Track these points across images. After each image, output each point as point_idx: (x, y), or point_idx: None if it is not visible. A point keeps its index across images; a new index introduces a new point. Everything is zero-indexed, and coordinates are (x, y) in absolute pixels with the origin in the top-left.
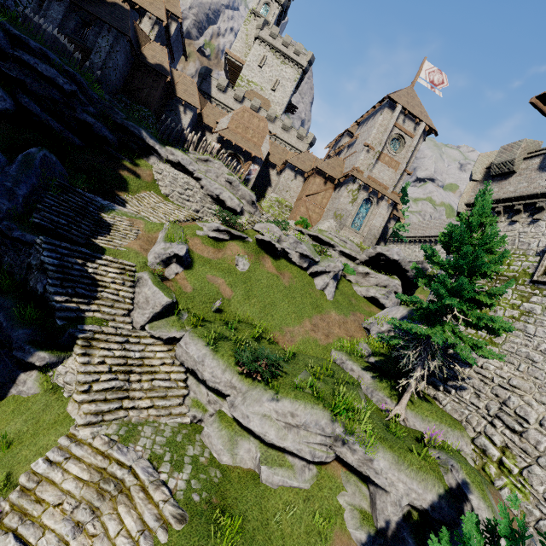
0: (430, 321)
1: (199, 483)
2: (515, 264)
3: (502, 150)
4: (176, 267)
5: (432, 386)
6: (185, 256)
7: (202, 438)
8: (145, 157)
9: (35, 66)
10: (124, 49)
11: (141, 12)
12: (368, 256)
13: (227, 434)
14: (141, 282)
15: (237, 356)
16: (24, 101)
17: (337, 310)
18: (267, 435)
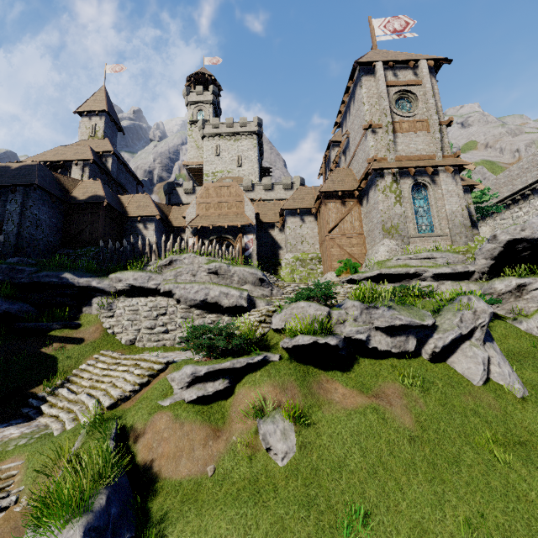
0: None
1: None
2: None
3: None
4: None
5: None
6: None
7: None
8: (85, 305)
9: None
10: (41, 201)
11: (68, 165)
12: (489, 258)
13: None
14: None
15: None
16: None
17: None
18: None
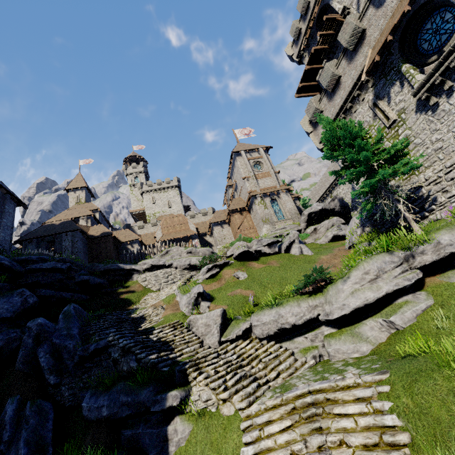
0: (369, 177)
1: (366, 364)
2: (373, 133)
3: (307, 111)
4: (204, 303)
5: (422, 220)
6: (204, 292)
7: (334, 359)
8: (129, 279)
9: (41, 268)
10: (79, 238)
11: (76, 220)
12: (304, 222)
13: (346, 336)
14: (192, 323)
15: (296, 286)
16: (42, 292)
17: (322, 254)
18: (368, 298)
